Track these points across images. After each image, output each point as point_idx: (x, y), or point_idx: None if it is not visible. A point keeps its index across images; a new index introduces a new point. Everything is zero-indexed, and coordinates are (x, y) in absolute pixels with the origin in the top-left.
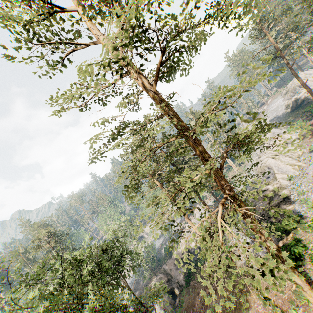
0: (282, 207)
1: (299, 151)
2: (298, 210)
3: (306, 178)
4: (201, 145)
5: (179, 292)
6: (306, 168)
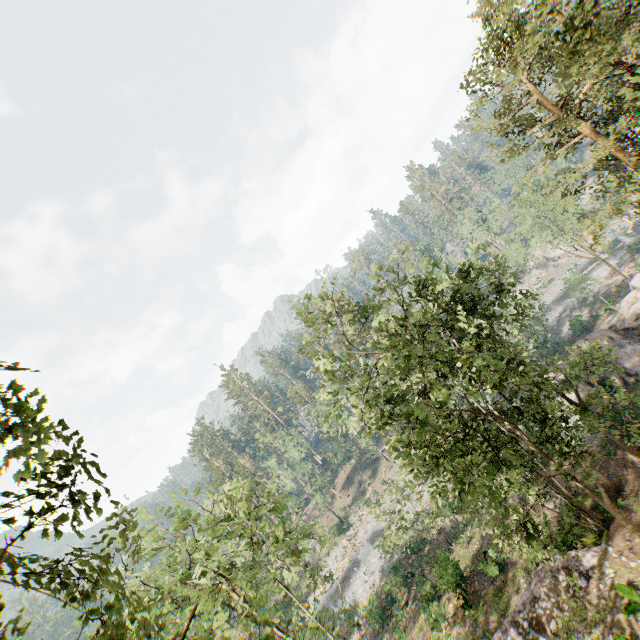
0: None
1: None
2: None
3: None
4: None
5: (624, 387)
6: None
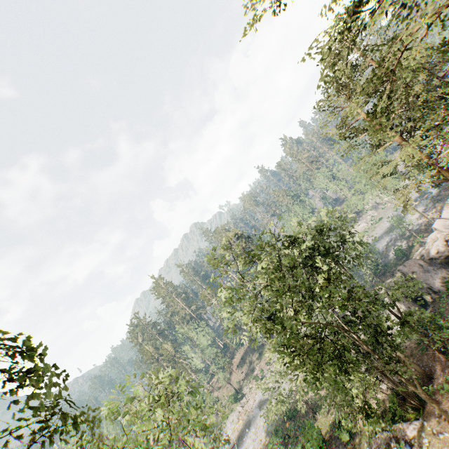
0: None
1: None
2: None
3: None
4: None
5: (432, 300)
6: None
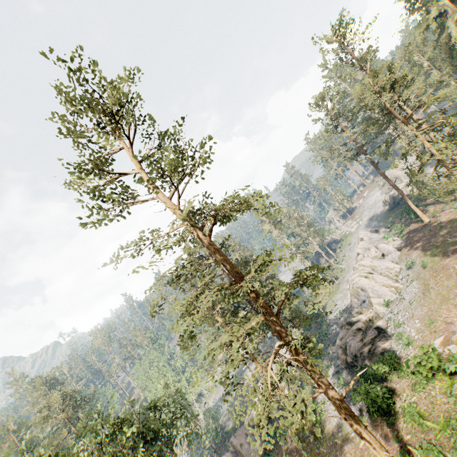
0: (378, 344)
1: (396, 268)
2: (394, 348)
3: (404, 305)
4: (255, 292)
5: None
6: (404, 291)
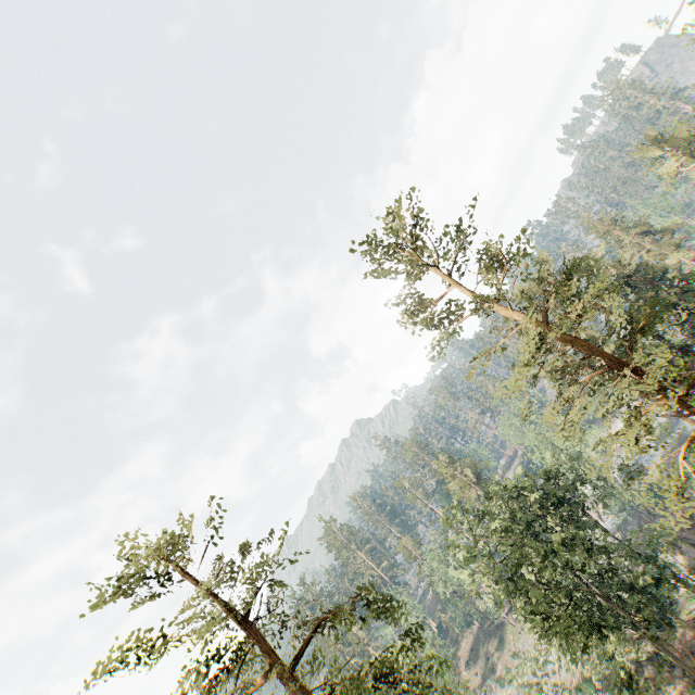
0: None
1: None
2: None
3: None
4: (642, 376)
5: None
6: None
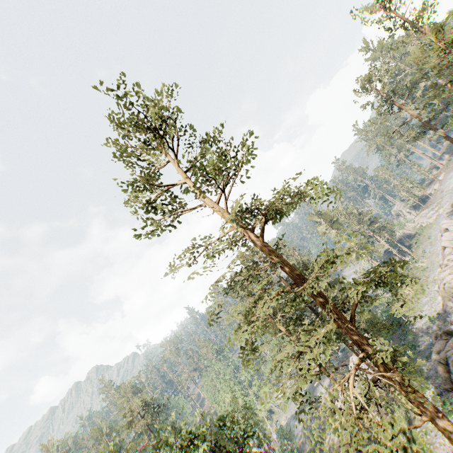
0: None
1: None
2: None
3: None
4: (320, 295)
5: None
6: None
